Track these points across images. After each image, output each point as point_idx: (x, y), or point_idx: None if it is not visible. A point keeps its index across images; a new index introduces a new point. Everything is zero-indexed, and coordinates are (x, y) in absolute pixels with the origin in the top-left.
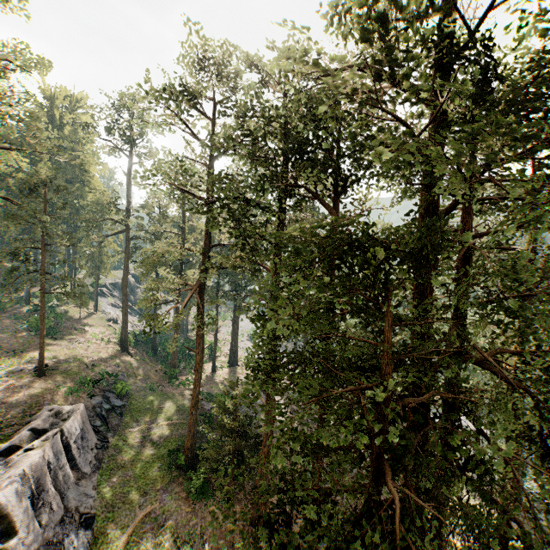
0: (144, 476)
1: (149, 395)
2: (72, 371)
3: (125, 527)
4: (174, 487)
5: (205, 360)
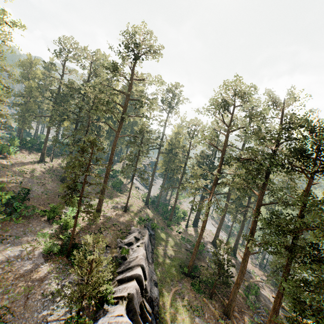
0: (169, 272)
1: (161, 232)
2: (134, 212)
3: (168, 292)
4: (183, 282)
5: (181, 220)
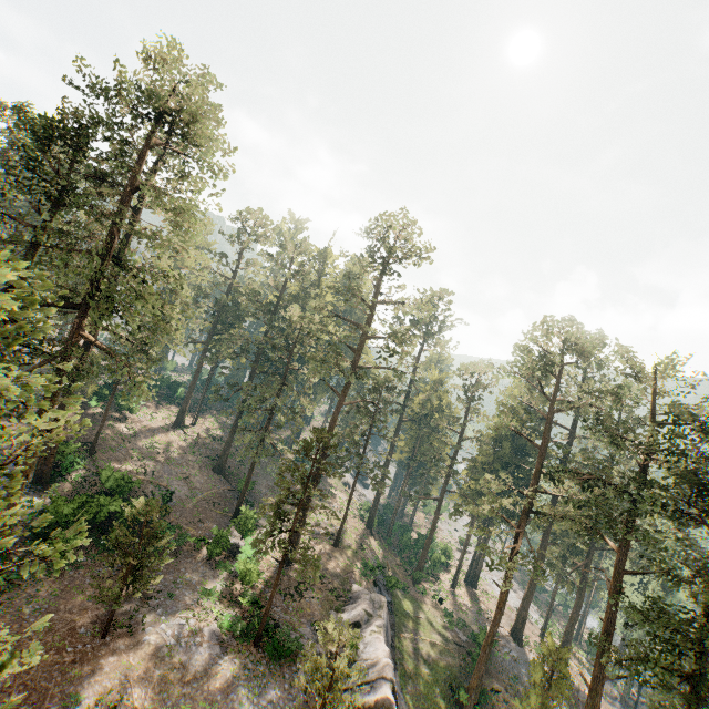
0: (429, 696)
1: (404, 597)
2: (352, 548)
3: None
4: None
5: (439, 568)
